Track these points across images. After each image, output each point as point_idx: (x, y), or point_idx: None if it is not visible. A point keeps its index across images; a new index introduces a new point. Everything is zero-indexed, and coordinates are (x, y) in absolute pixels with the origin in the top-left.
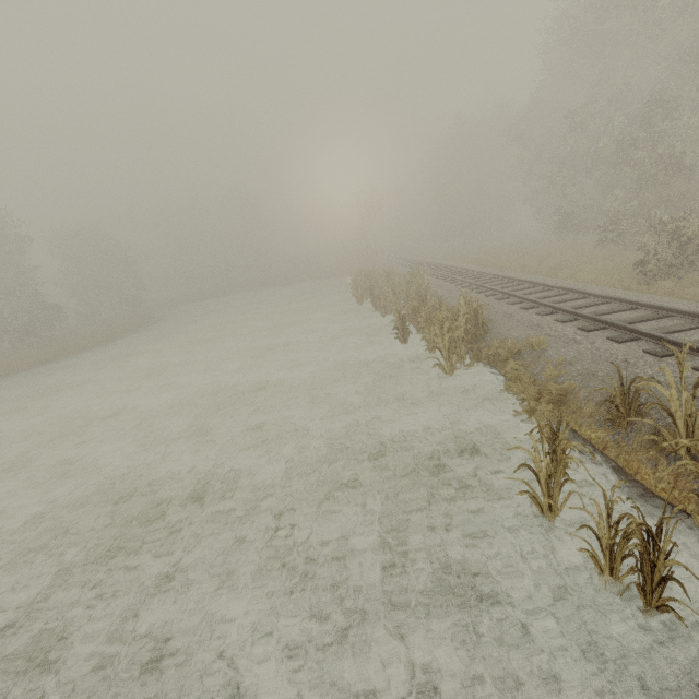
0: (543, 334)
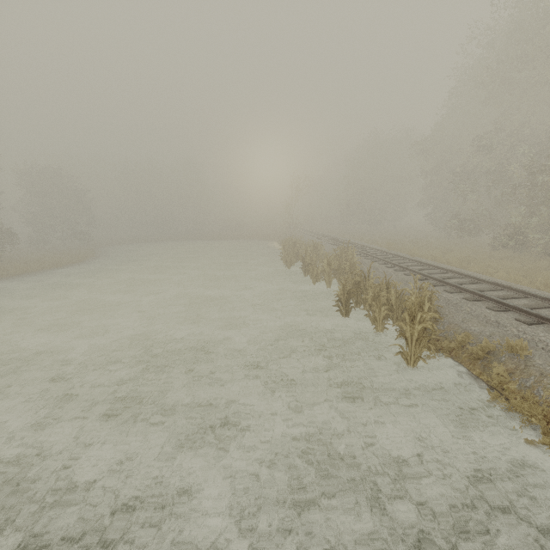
0: (510, 334)
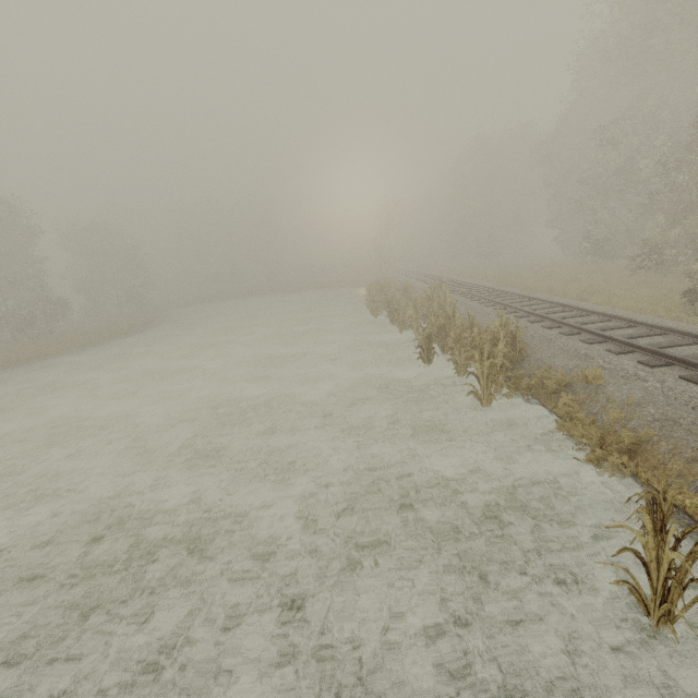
0: (594, 366)
